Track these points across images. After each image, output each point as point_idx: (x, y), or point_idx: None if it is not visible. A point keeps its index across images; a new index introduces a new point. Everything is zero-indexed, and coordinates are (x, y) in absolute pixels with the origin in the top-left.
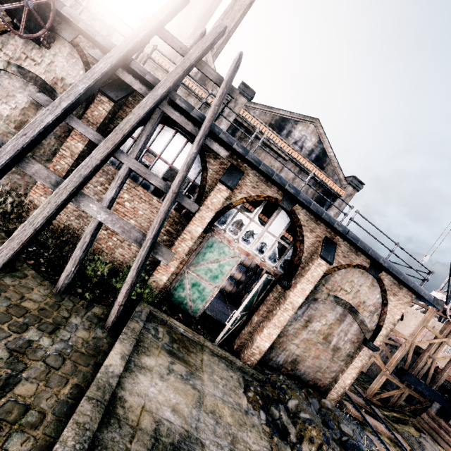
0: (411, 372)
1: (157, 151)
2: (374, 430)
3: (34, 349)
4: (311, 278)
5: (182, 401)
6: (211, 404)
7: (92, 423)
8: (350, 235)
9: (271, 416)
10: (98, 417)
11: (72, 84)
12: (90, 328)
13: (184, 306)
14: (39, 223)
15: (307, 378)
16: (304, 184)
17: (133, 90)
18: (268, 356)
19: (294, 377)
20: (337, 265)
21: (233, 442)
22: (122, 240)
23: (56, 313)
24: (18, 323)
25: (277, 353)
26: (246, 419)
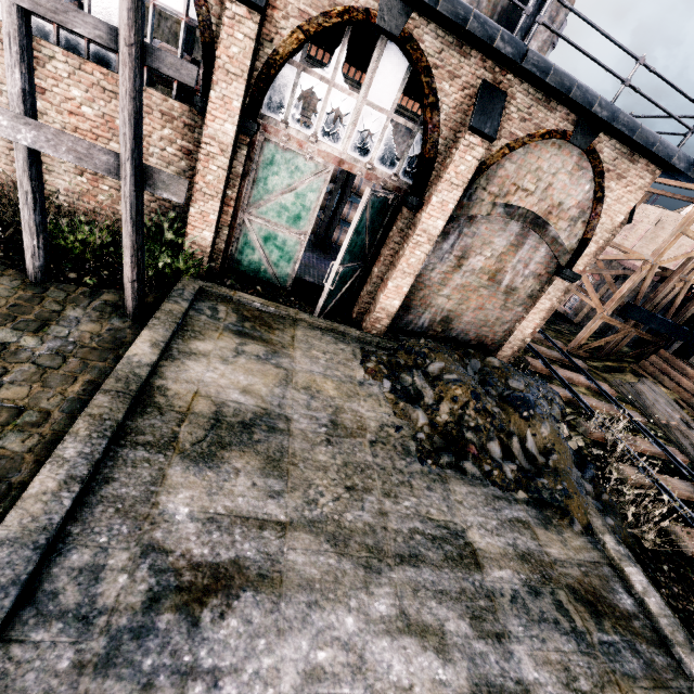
0: (645, 307)
1: None
2: (565, 382)
3: (14, 352)
4: (456, 179)
5: (258, 382)
6: (305, 381)
7: (114, 414)
8: (531, 59)
9: (401, 384)
10: (122, 407)
11: None
12: (101, 320)
13: (263, 275)
14: None
15: (467, 338)
16: None
17: None
18: (405, 320)
19: (448, 339)
20: (508, 142)
21: (336, 413)
22: (118, 187)
23: (38, 308)
24: None
25: (419, 313)
26: (359, 390)
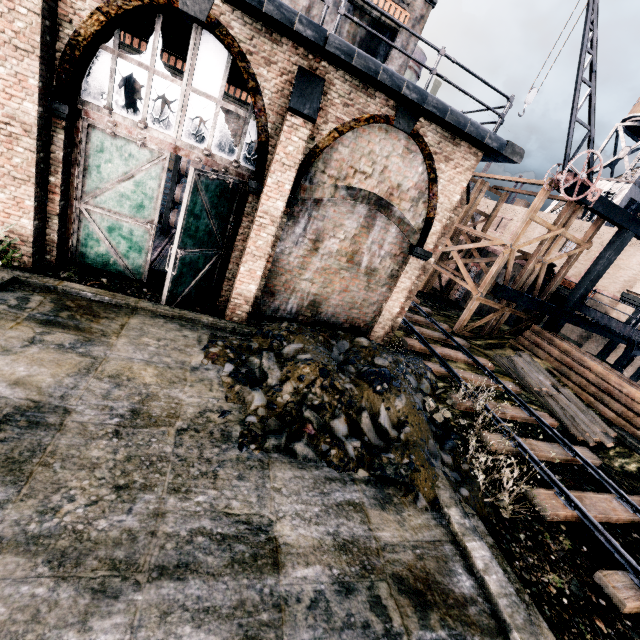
0: (513, 287)
1: None
2: (440, 358)
3: None
4: (287, 159)
5: (44, 372)
6: (117, 369)
7: None
8: (333, 43)
9: (248, 367)
10: None
11: None
12: None
13: (114, 268)
14: None
15: (339, 321)
16: None
17: None
18: (272, 306)
19: (318, 323)
20: (336, 126)
21: (144, 401)
22: None
23: None
24: None
25: (285, 299)
26: (189, 376)
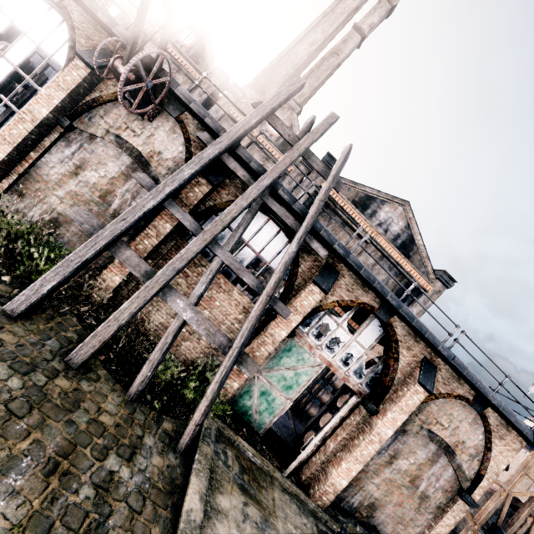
0: (506, 531)
1: (245, 237)
2: None
3: (116, 484)
4: (405, 407)
5: None
6: None
7: None
8: (456, 361)
9: None
10: None
11: (169, 159)
12: (163, 452)
13: (248, 417)
14: (124, 319)
15: (385, 530)
16: (405, 293)
17: (232, 173)
18: (340, 494)
19: (370, 527)
20: (435, 392)
21: None
22: (192, 332)
23: (130, 430)
24: (99, 445)
25: (352, 492)
26: None
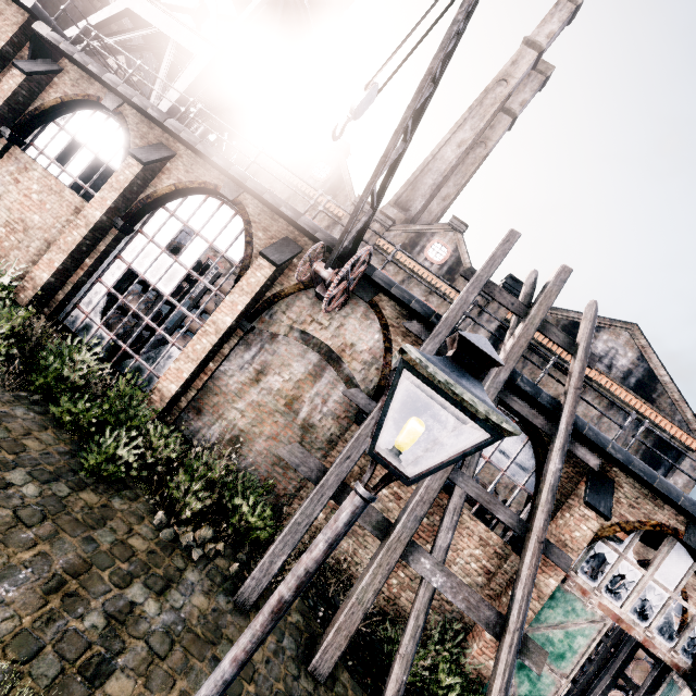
0: None
1: None
2: None
3: None
4: None
5: None
6: None
7: None
8: None
9: None
10: None
11: (364, 350)
12: None
13: None
14: (369, 601)
15: None
16: None
17: None
18: None
19: None
20: None
21: None
22: (413, 577)
23: None
24: None
25: None
26: None
